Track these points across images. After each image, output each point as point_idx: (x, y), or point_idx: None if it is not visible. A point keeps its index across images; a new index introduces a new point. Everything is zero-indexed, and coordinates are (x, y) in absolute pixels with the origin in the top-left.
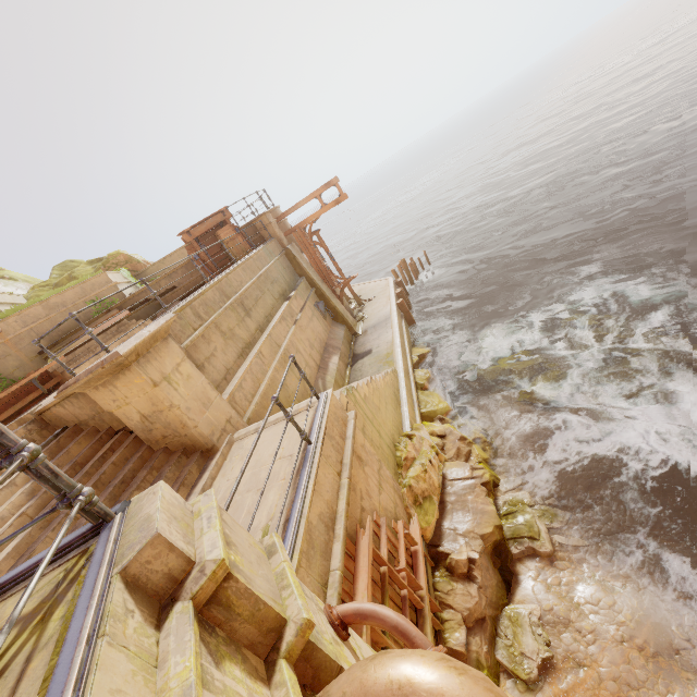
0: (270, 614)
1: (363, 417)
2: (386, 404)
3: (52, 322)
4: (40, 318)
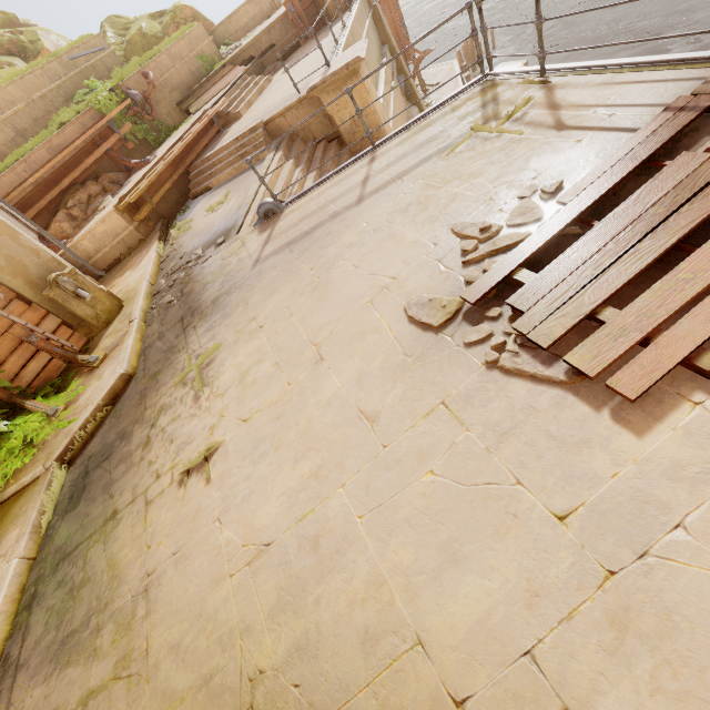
0: None
1: None
2: None
3: (178, 75)
4: (169, 68)
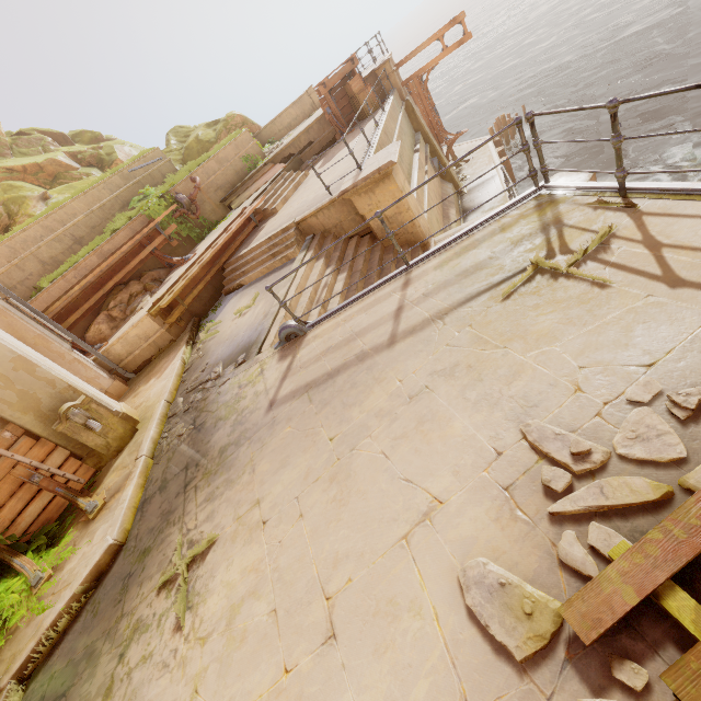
0: None
1: None
2: None
3: (223, 176)
4: (216, 171)
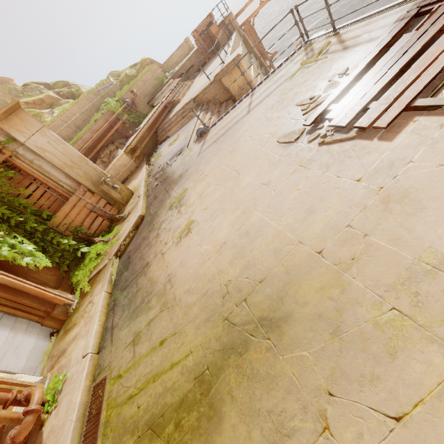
0: None
1: None
2: None
3: (147, 89)
4: (142, 87)
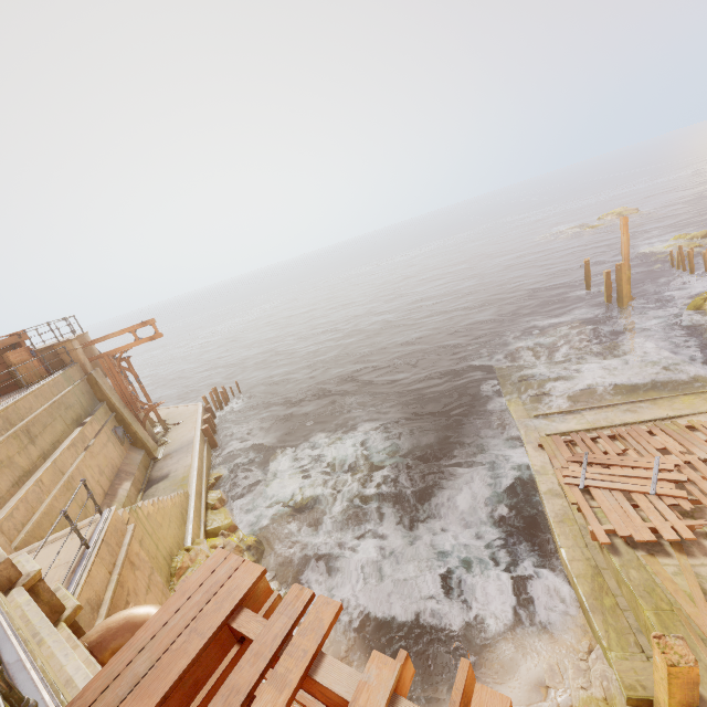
0: (58, 603)
1: (143, 531)
2: (170, 522)
3: None
4: None
